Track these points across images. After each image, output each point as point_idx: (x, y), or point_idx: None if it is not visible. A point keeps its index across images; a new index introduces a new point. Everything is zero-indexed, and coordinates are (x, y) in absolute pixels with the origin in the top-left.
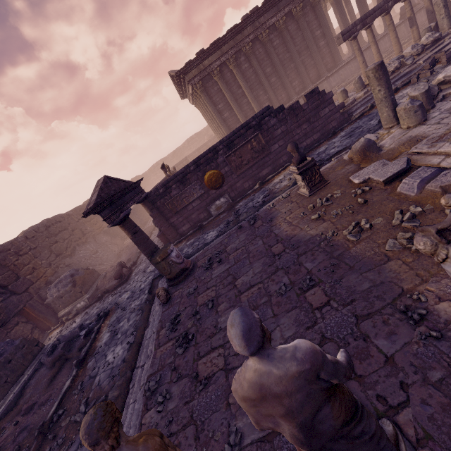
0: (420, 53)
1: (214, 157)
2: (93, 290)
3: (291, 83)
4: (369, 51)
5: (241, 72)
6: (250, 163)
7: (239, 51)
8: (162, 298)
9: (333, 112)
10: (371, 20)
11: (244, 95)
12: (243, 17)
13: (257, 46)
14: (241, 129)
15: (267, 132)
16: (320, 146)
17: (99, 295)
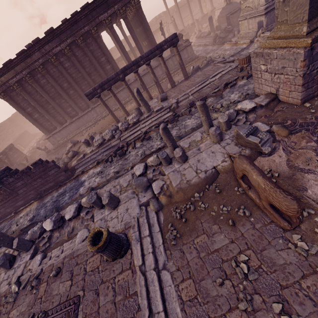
0: (127, 128)
1: None
2: None
3: None
4: (146, 77)
5: (41, 85)
6: (4, 201)
7: (35, 69)
8: None
9: (59, 172)
10: (108, 86)
11: (49, 102)
12: (26, 46)
13: (51, 66)
14: None
15: (9, 184)
16: (50, 194)
17: None
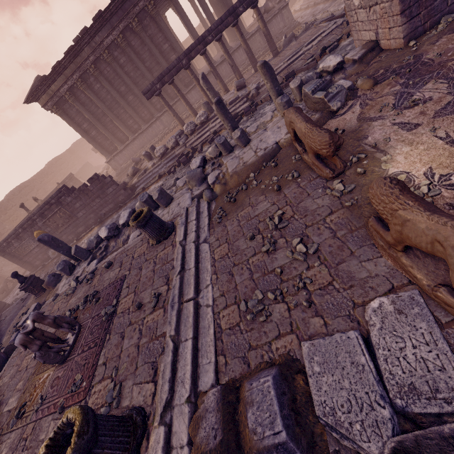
0: (194, 131)
1: (34, 223)
2: None
3: (150, 100)
4: (224, 65)
5: (95, 92)
6: (65, 225)
7: (87, 72)
8: None
9: (117, 190)
10: (169, 78)
11: (106, 114)
12: (74, 40)
13: (104, 65)
14: (45, 205)
15: (68, 205)
16: (111, 217)
17: None
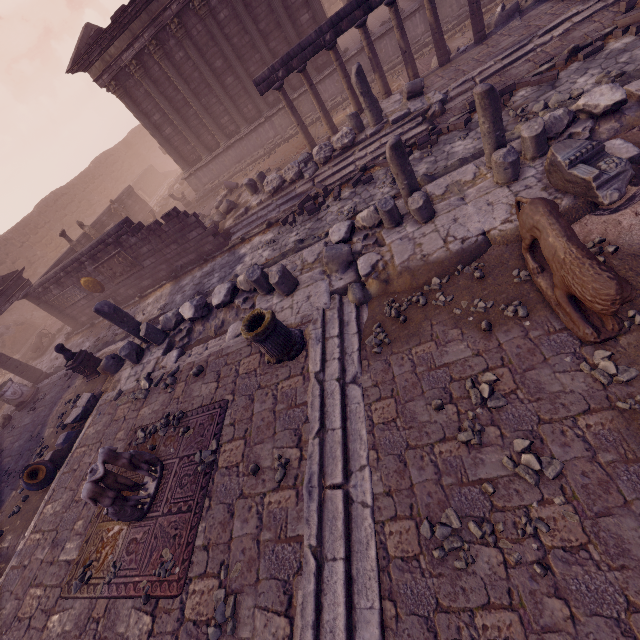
0: (329, 159)
1: (82, 266)
2: (25, 350)
3: None
4: (386, 41)
5: (175, 65)
6: (125, 275)
7: (165, 29)
8: (0, 425)
9: (204, 236)
10: (299, 62)
11: (189, 103)
12: None
13: (193, 20)
14: (99, 245)
15: (131, 249)
16: (191, 274)
17: (24, 361)
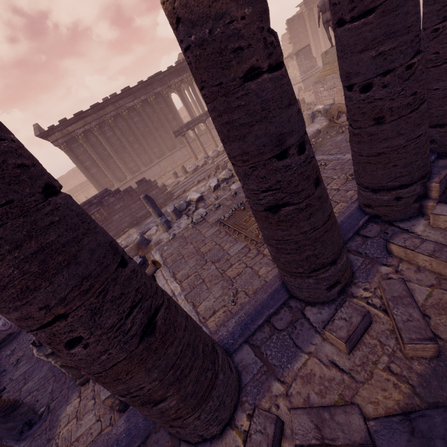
0: (217, 156)
1: None
2: None
3: (152, 149)
4: None
5: (106, 138)
6: None
7: (104, 122)
8: None
9: (159, 193)
10: (193, 126)
11: (111, 156)
12: (104, 99)
13: (120, 120)
14: (84, 205)
15: (108, 207)
16: (150, 217)
17: None
